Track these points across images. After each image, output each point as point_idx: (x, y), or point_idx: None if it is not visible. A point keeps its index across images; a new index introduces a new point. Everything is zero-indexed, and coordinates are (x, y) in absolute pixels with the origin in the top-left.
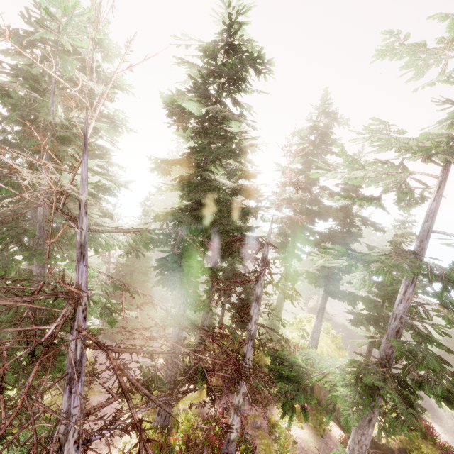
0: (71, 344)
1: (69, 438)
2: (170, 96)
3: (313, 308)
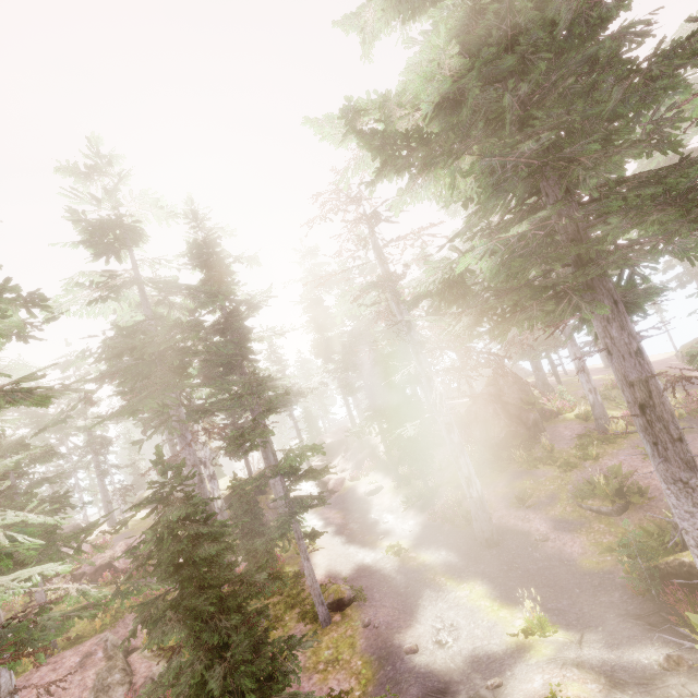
0: None
1: None
2: None
3: None
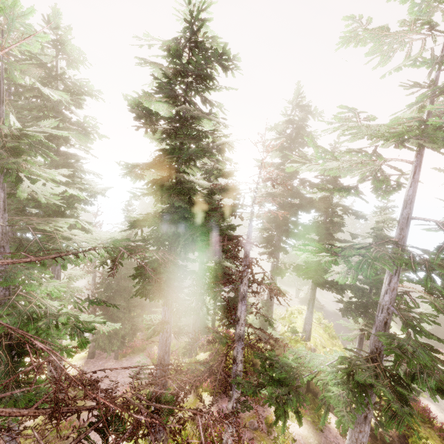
0: None
1: None
2: (134, 98)
3: (305, 299)
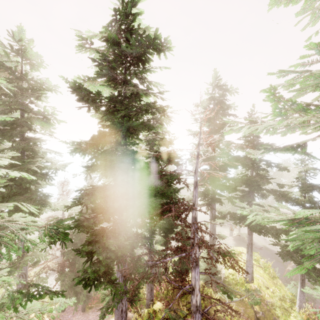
0: None
1: None
2: (75, 81)
3: (238, 237)
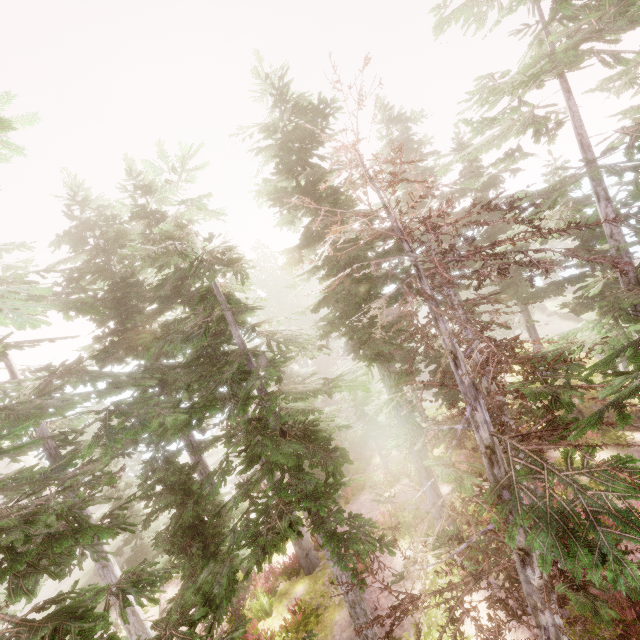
0: (425, 288)
1: (456, 347)
2: (270, 185)
3: None
